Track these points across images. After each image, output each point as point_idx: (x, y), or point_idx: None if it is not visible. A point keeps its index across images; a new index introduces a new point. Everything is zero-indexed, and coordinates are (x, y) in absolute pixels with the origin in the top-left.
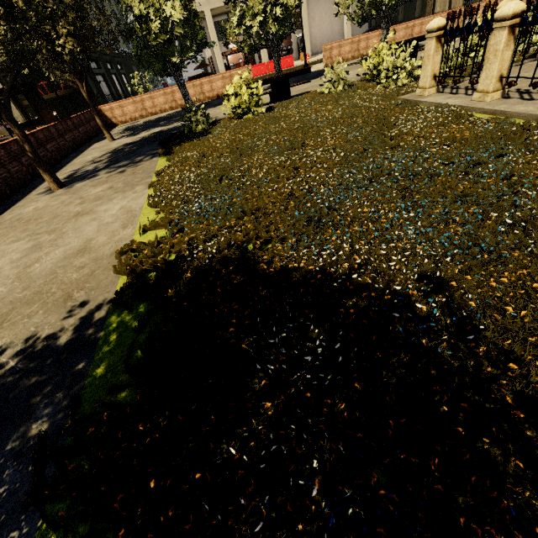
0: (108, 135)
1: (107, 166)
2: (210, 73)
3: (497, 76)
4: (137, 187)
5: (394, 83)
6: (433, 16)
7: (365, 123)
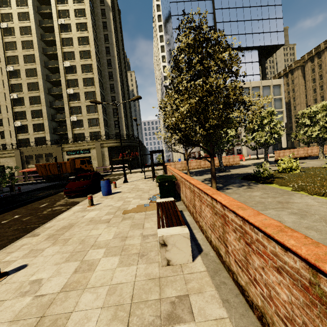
0: (189, 174)
1: (225, 185)
2: (208, 157)
3: None
4: (294, 194)
5: None
6: None
7: None
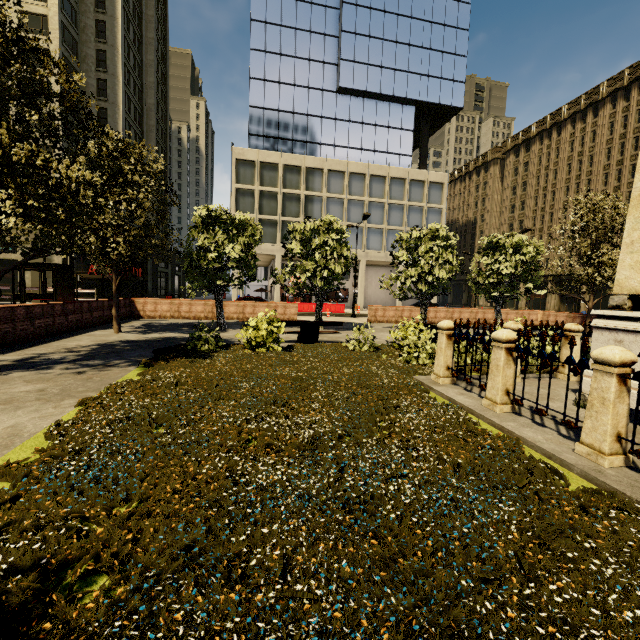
0: (117, 326)
1: (74, 360)
2: (261, 299)
3: (502, 389)
4: (69, 399)
5: (416, 360)
6: (470, 309)
7: (365, 397)
